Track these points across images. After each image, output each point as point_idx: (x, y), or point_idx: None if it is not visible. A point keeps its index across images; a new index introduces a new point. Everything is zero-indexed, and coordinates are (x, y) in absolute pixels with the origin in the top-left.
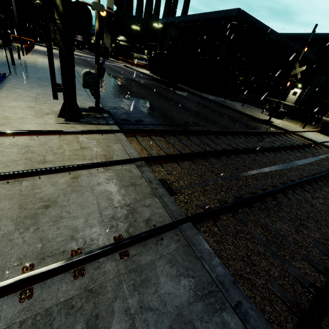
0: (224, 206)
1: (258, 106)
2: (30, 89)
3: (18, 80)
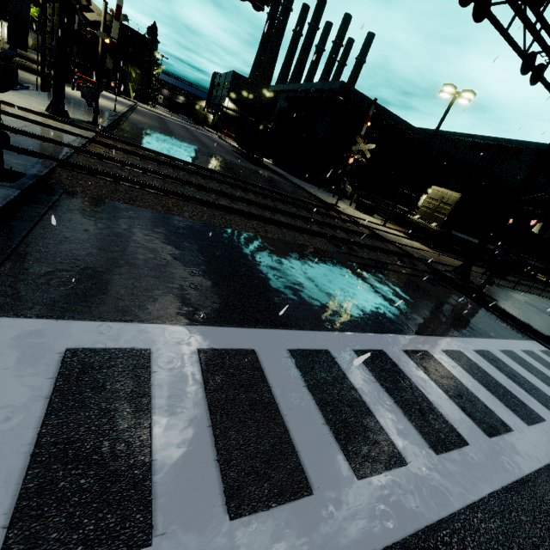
0: (112, 157)
1: None
2: (44, 100)
3: (38, 95)
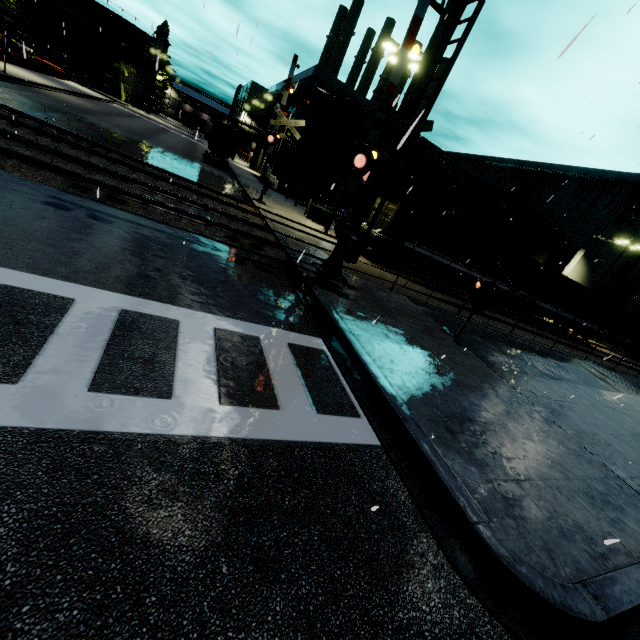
0: None
1: None
2: None
3: None
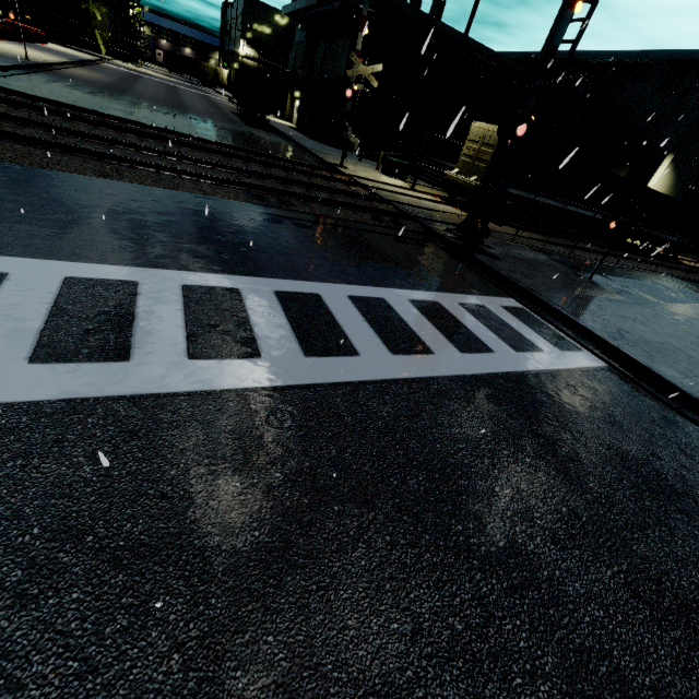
0: None
1: (411, 171)
2: None
3: None
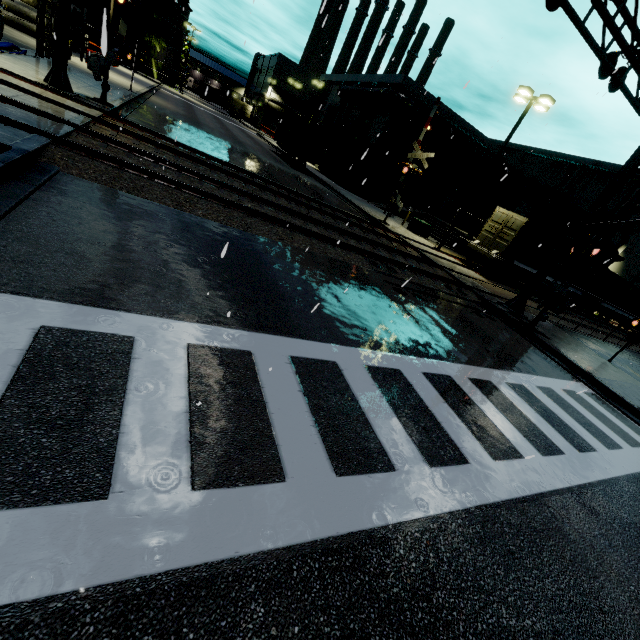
0: (119, 141)
1: None
2: (43, 69)
3: (38, 62)
